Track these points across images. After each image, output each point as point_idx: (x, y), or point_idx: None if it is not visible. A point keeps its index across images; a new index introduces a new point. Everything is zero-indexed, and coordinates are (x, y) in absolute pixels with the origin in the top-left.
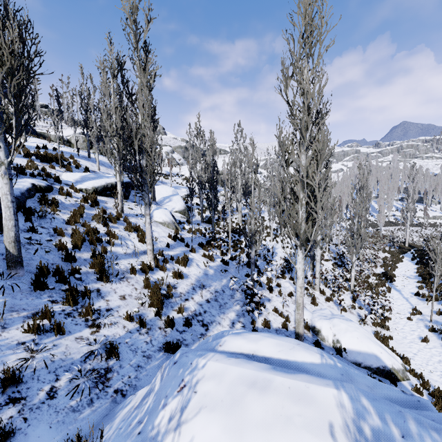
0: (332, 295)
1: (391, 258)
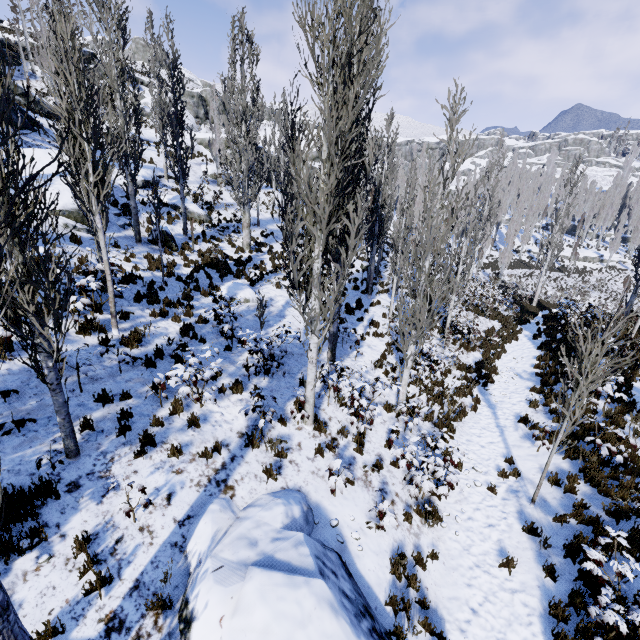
0: (342, 433)
1: (500, 332)
